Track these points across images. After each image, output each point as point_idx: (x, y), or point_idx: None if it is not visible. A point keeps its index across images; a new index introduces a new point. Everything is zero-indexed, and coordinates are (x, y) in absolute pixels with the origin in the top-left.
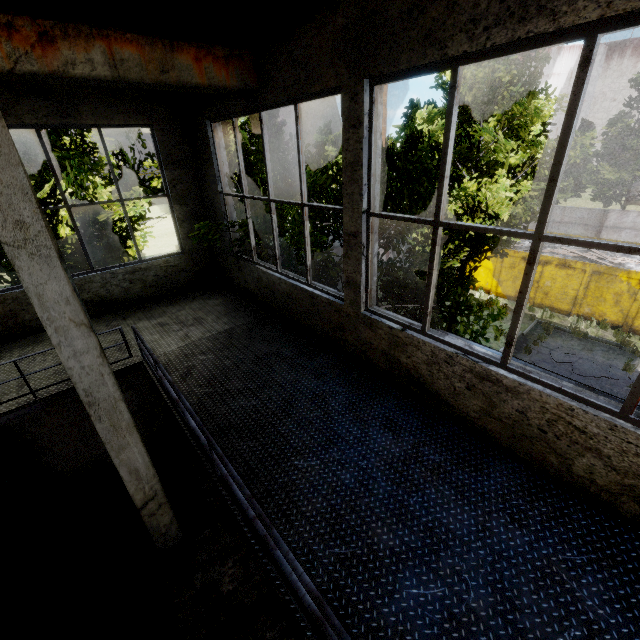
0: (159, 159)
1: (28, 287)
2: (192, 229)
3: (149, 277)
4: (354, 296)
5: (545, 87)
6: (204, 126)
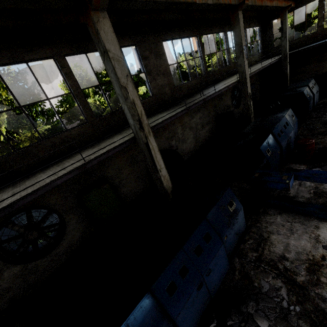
0: (259, 33)
1: (286, 34)
2: (262, 47)
3: (259, 57)
4: (320, 28)
5: (317, 1)
6: (270, 22)
